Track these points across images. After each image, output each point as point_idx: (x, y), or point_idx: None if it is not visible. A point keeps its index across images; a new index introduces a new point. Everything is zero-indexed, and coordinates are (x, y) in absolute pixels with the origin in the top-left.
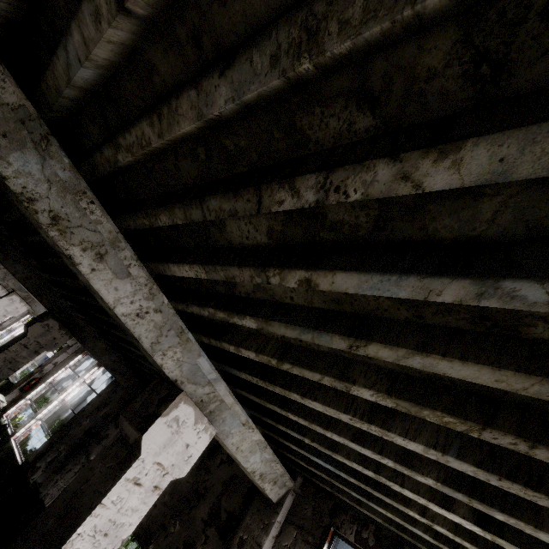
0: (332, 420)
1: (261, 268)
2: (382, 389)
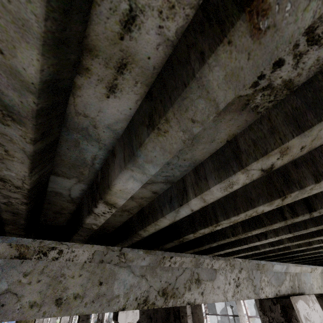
0: None
1: None
2: None
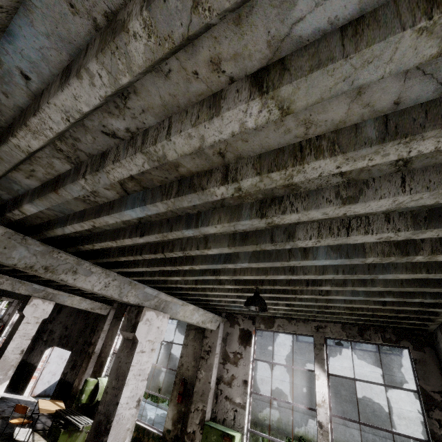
0: None
1: None
2: None
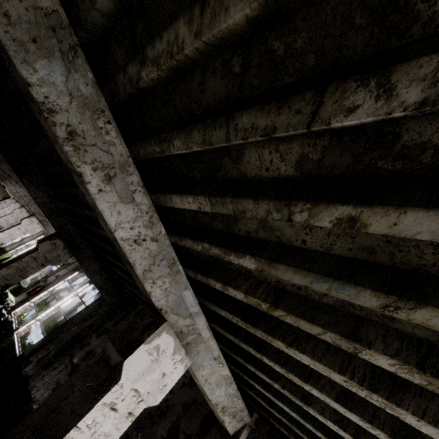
0: (312, 374)
1: (285, 202)
2: (410, 361)
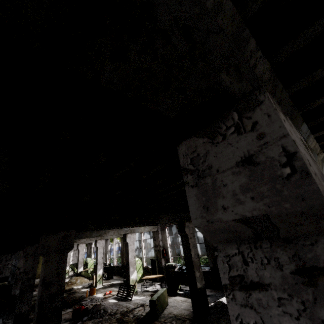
0: None
1: None
2: None
